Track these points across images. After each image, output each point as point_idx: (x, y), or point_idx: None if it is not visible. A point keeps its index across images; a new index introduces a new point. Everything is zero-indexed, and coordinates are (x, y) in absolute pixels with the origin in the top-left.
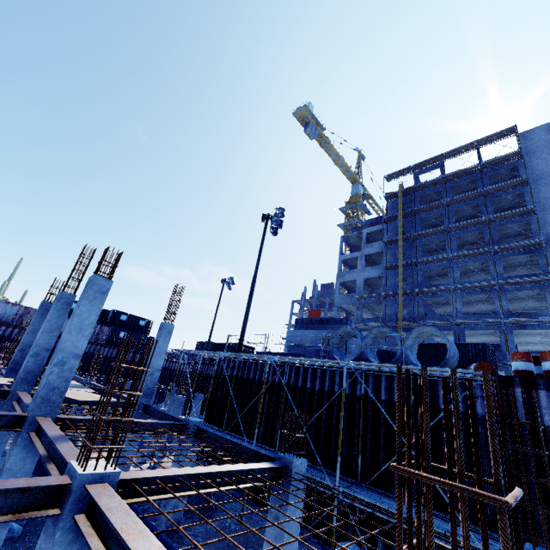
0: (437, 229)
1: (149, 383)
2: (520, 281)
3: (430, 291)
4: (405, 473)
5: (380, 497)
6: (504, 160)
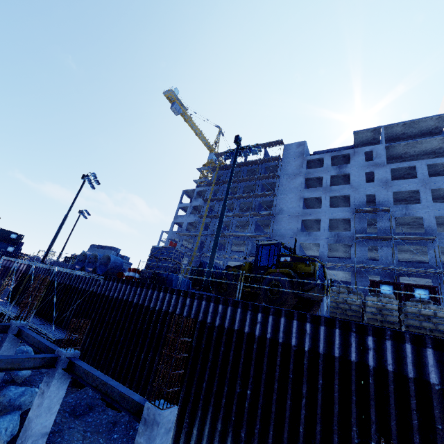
0: (230, 196)
1: None
2: (257, 235)
3: None
4: None
5: (50, 327)
6: (273, 160)
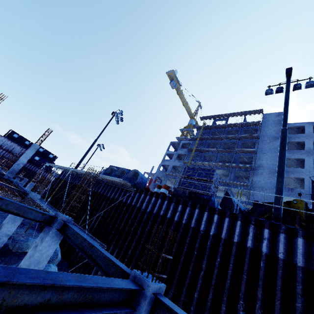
0: (212, 149)
1: (15, 168)
2: (237, 183)
3: None
4: None
5: (78, 228)
6: (253, 124)
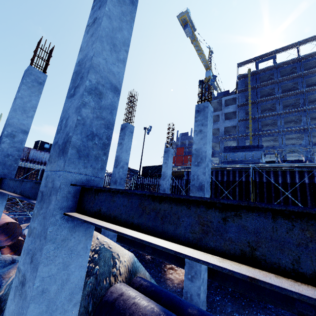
0: (273, 96)
1: (167, 185)
2: None
3: (267, 133)
4: None
5: None
6: (315, 54)
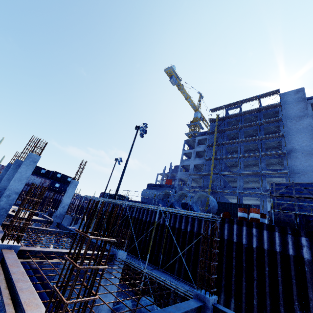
0: (234, 140)
1: (62, 211)
2: (273, 172)
3: (227, 174)
4: (77, 231)
5: (166, 275)
6: (272, 107)
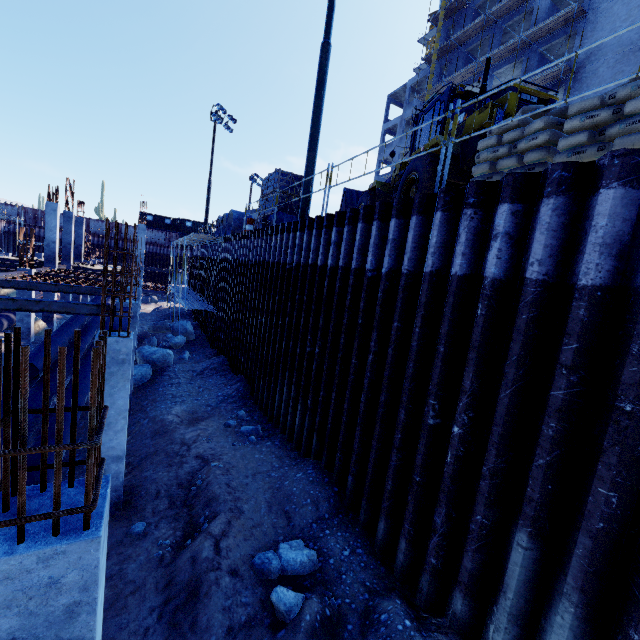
0: (467, 67)
1: (139, 262)
2: None
3: None
4: None
5: (198, 302)
6: None
